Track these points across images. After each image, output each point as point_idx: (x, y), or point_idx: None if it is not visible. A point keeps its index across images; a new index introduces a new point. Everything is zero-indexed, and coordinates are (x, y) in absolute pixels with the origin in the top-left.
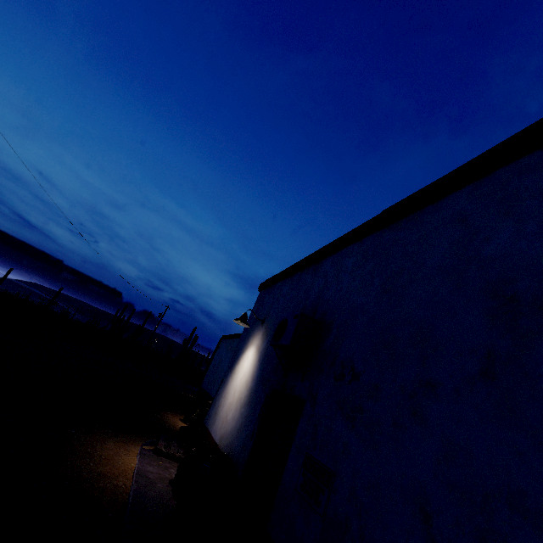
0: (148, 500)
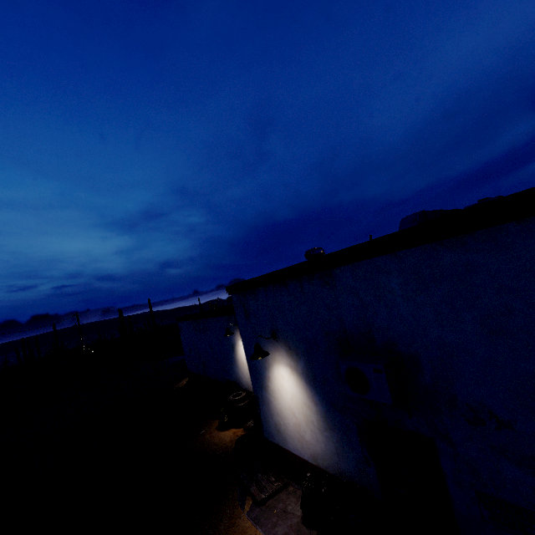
0: None
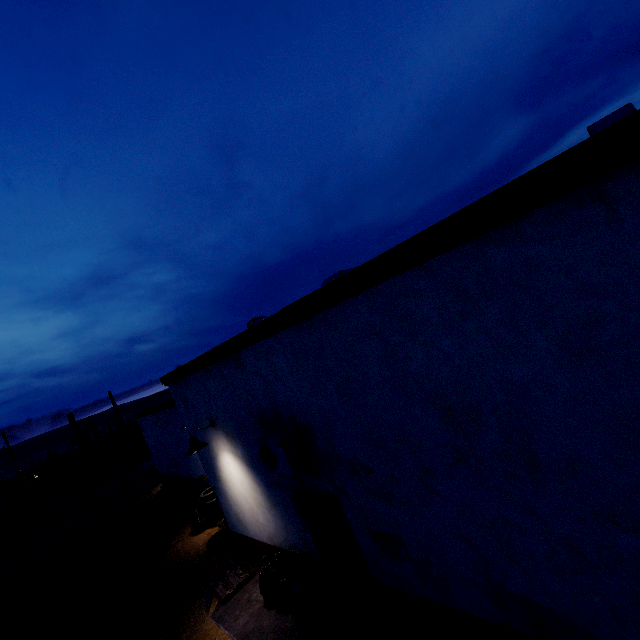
0: None
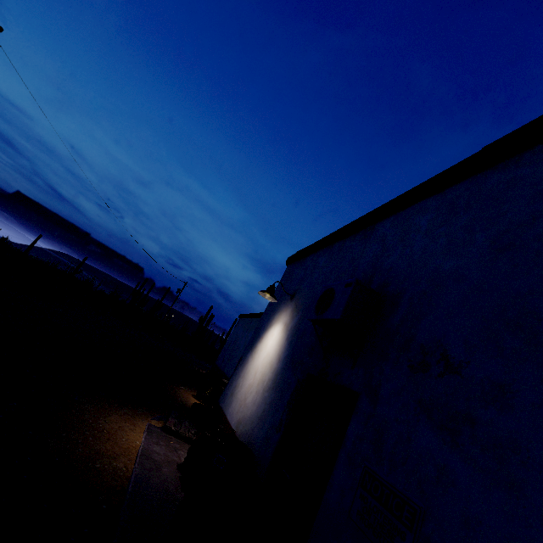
0: (152, 488)
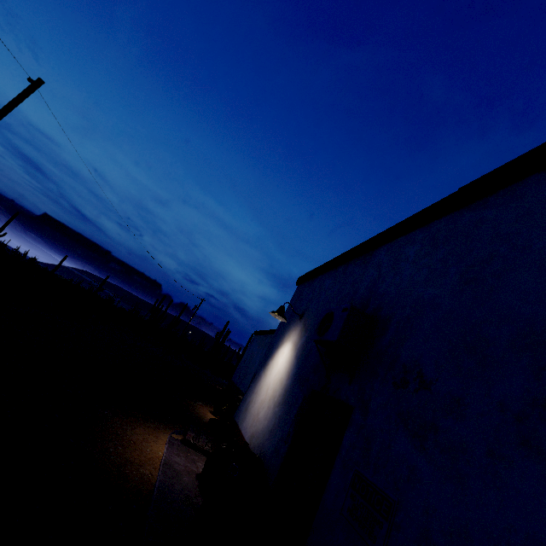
0: (174, 494)
